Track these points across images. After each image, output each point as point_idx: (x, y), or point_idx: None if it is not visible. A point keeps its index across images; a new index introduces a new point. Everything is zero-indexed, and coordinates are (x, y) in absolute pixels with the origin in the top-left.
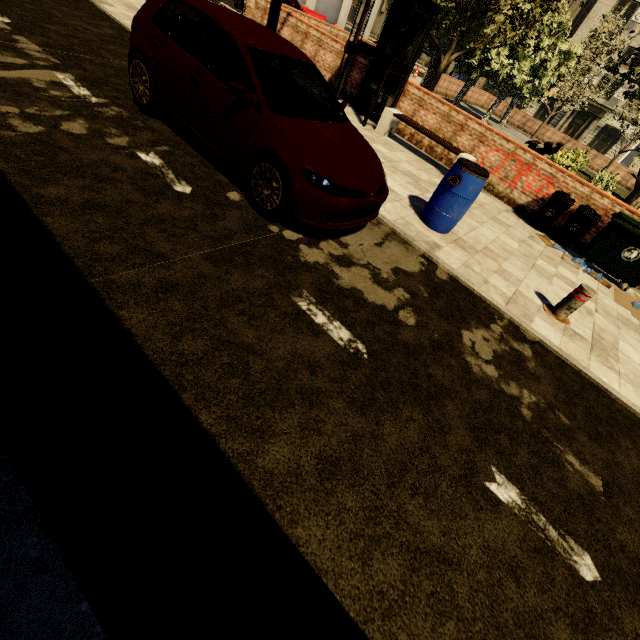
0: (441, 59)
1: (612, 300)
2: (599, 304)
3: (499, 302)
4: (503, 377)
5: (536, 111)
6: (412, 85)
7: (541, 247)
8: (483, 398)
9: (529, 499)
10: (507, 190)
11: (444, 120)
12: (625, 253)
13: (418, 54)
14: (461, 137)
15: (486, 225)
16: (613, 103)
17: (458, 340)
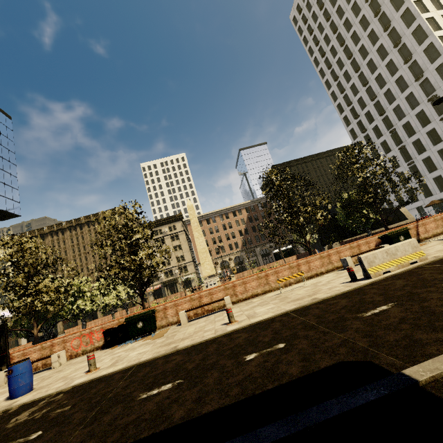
0: (33, 332)
1: (141, 342)
2: (130, 349)
3: (51, 392)
4: (32, 415)
5: (154, 298)
6: (14, 352)
7: (108, 352)
8: (8, 431)
9: (14, 440)
10: (92, 346)
11: (42, 350)
12: (138, 326)
13: (7, 341)
14: (55, 348)
15: (70, 368)
16: (176, 275)
17: (5, 424)
